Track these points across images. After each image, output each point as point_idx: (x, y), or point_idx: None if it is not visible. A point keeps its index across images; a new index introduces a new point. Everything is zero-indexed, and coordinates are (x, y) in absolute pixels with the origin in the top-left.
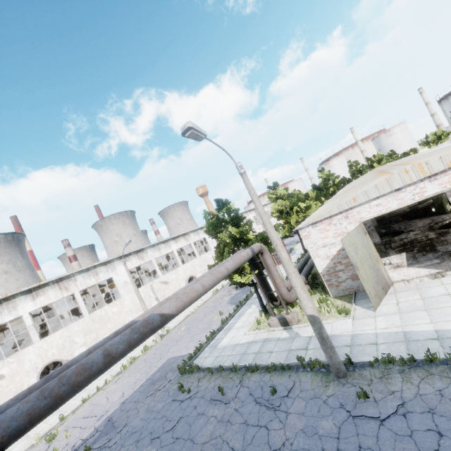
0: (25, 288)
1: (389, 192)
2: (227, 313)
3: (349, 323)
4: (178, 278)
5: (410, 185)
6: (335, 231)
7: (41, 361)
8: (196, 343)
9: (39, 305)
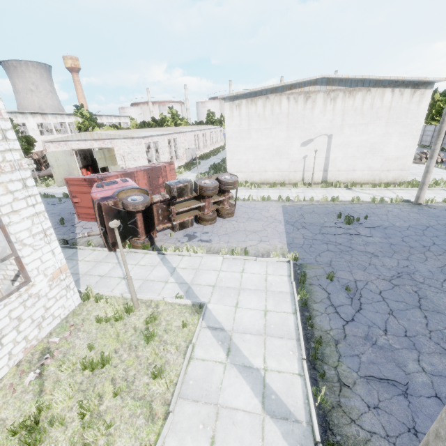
0: None
1: (82, 140)
2: None
3: (43, 189)
4: None
5: (89, 140)
6: (61, 150)
7: None
8: None
9: None
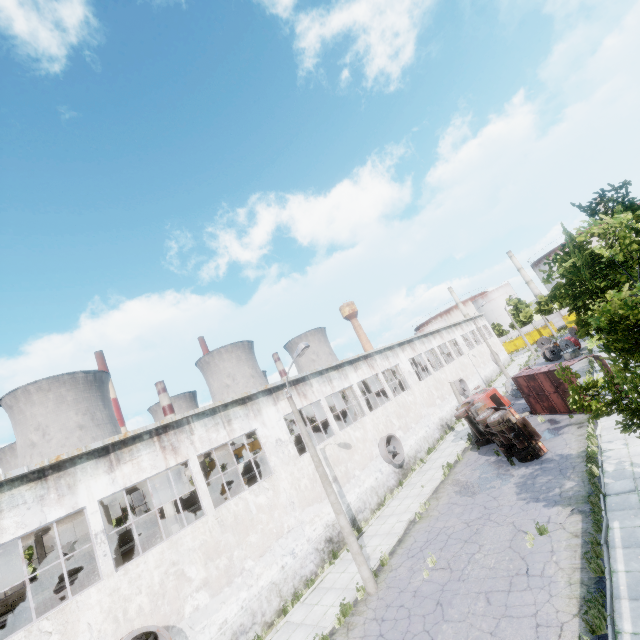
0: (96, 444)
1: None
2: (565, 532)
3: None
4: (366, 438)
5: None
6: None
7: (112, 630)
8: (536, 632)
9: (119, 484)
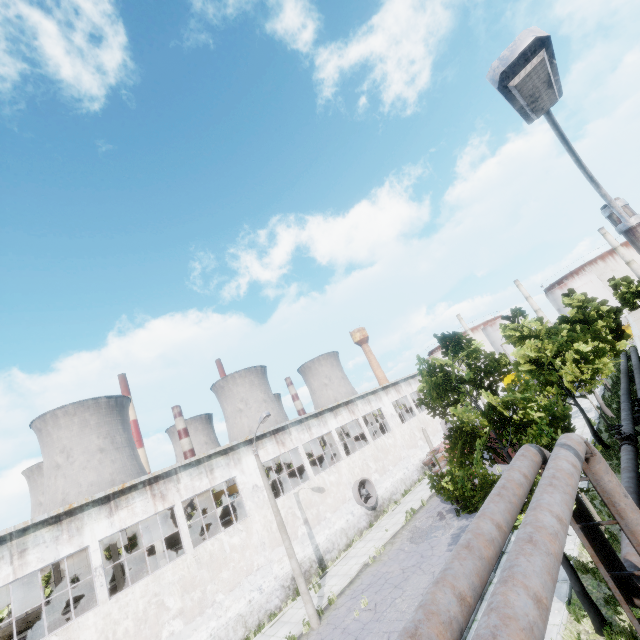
0: (100, 494)
1: None
2: None
3: None
4: (340, 482)
5: None
6: None
7: None
8: None
9: (117, 526)
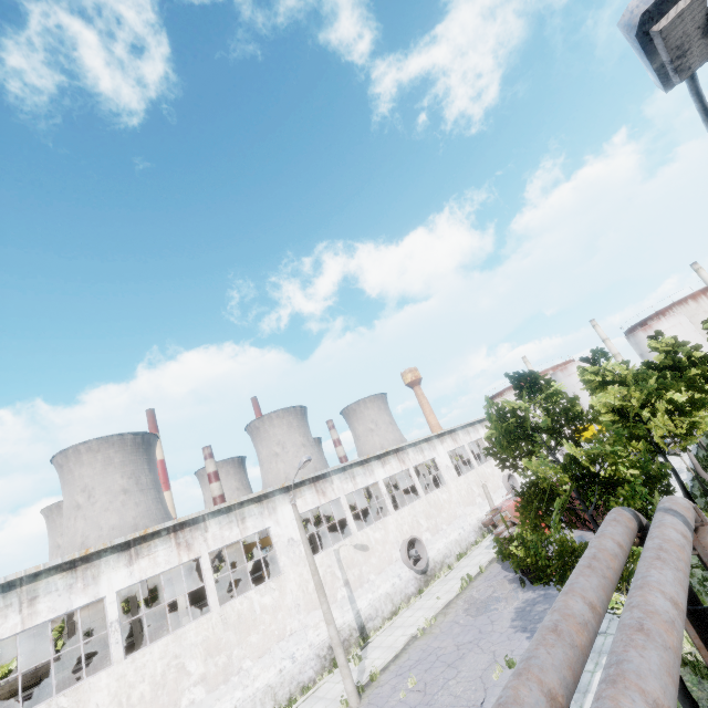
0: (119, 539)
1: None
2: None
3: None
4: (387, 540)
5: None
6: None
7: None
8: None
9: (136, 577)
